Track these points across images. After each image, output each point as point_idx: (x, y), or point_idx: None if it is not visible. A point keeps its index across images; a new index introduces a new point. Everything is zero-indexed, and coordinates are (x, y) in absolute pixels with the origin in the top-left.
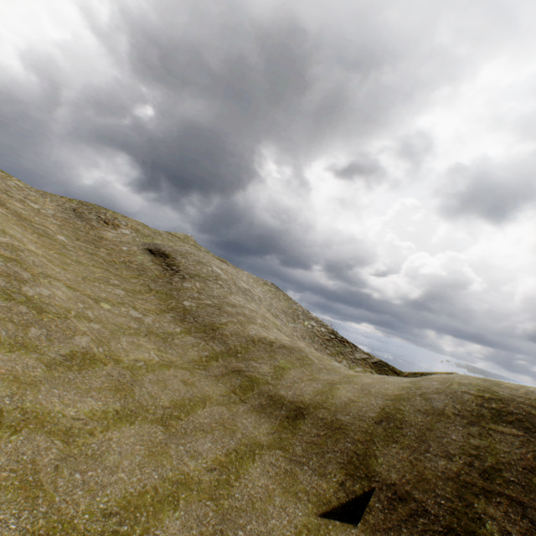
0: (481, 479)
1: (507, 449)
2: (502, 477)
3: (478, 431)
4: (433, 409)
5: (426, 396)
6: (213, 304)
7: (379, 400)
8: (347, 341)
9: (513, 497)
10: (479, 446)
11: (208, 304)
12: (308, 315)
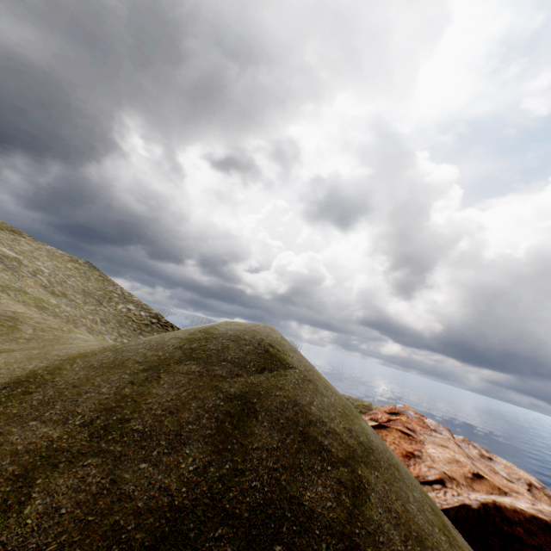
0: (88, 439)
1: (164, 392)
2: (123, 430)
3: (147, 378)
4: (114, 362)
5: (122, 349)
6: None
7: (46, 363)
8: (172, 325)
9: (117, 452)
10: (129, 396)
11: None
12: (129, 298)
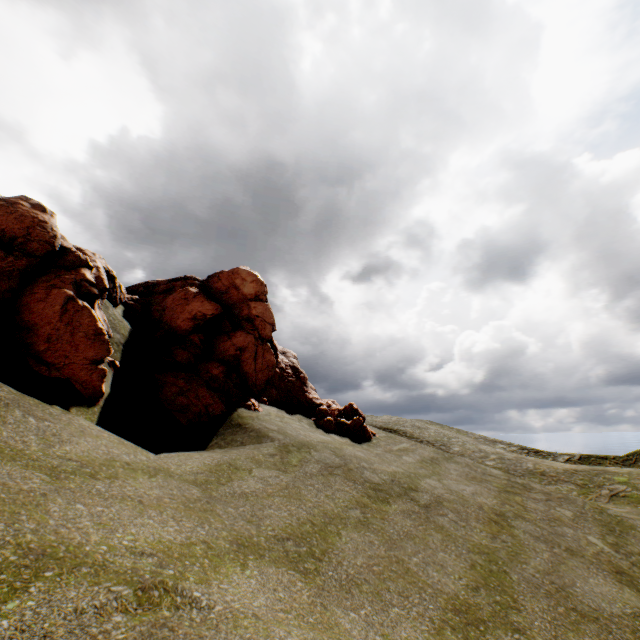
0: None
1: None
2: None
3: None
4: None
5: None
6: (498, 457)
7: None
8: (539, 451)
9: None
10: None
11: (497, 458)
12: (488, 439)
